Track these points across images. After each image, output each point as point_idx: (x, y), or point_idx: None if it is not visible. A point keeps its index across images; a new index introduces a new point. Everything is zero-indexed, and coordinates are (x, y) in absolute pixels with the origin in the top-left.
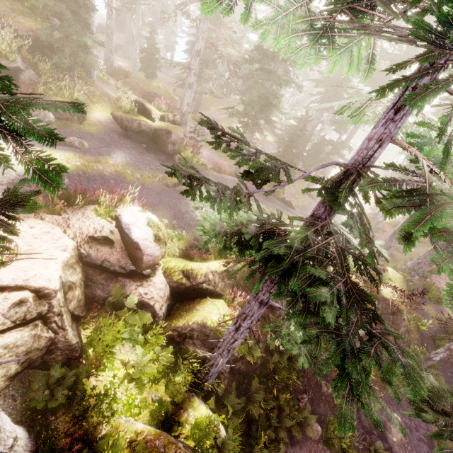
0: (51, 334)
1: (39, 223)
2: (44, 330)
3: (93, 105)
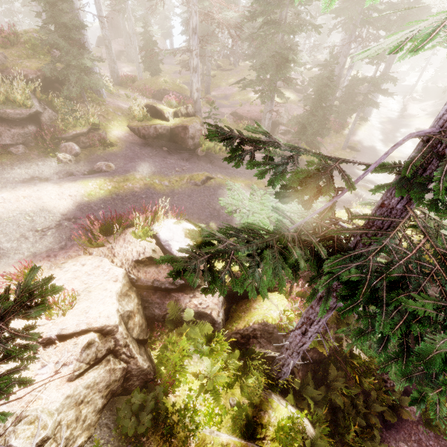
0: (123, 364)
1: (89, 258)
2: (116, 363)
3: (110, 123)
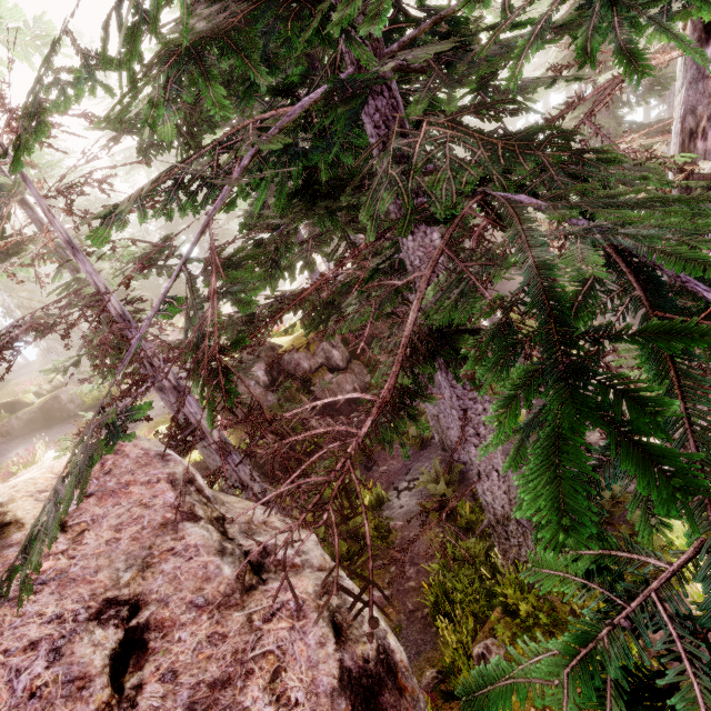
0: None
1: None
2: None
3: None
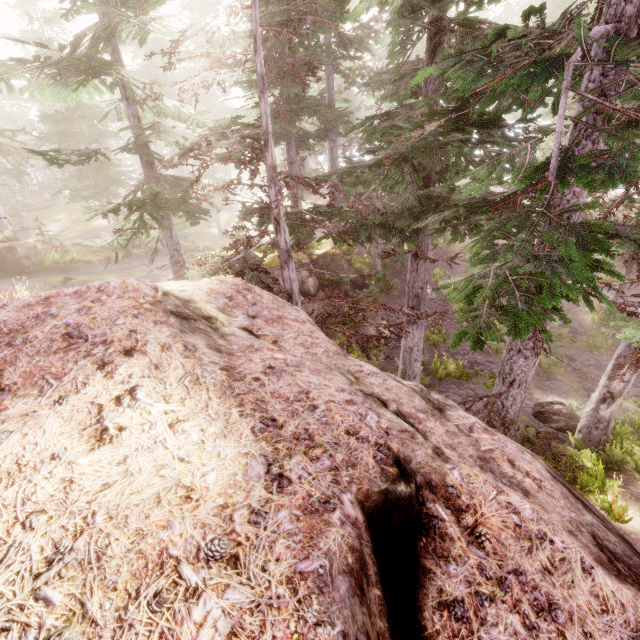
0: None
1: None
2: None
3: None
